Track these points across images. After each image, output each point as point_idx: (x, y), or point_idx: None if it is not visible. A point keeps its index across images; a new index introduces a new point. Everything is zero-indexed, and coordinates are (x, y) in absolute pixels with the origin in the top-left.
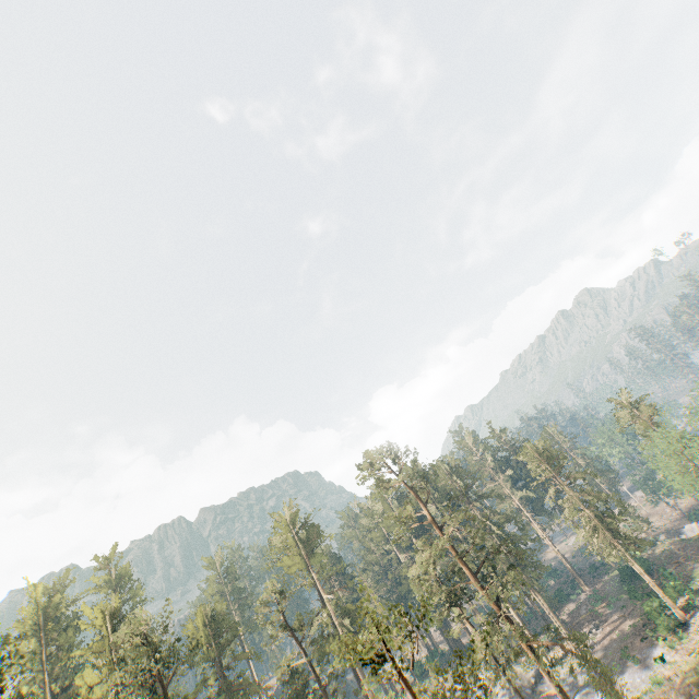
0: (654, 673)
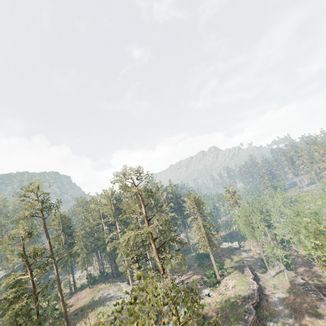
0: (204, 300)
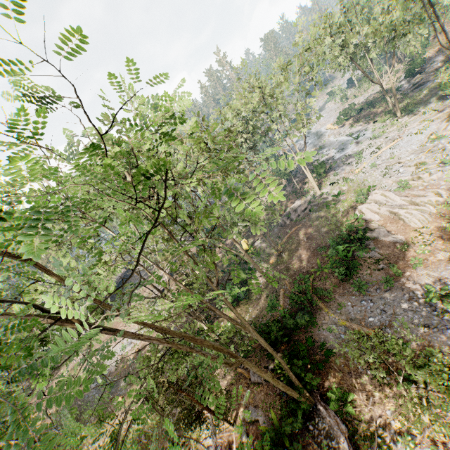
0: None
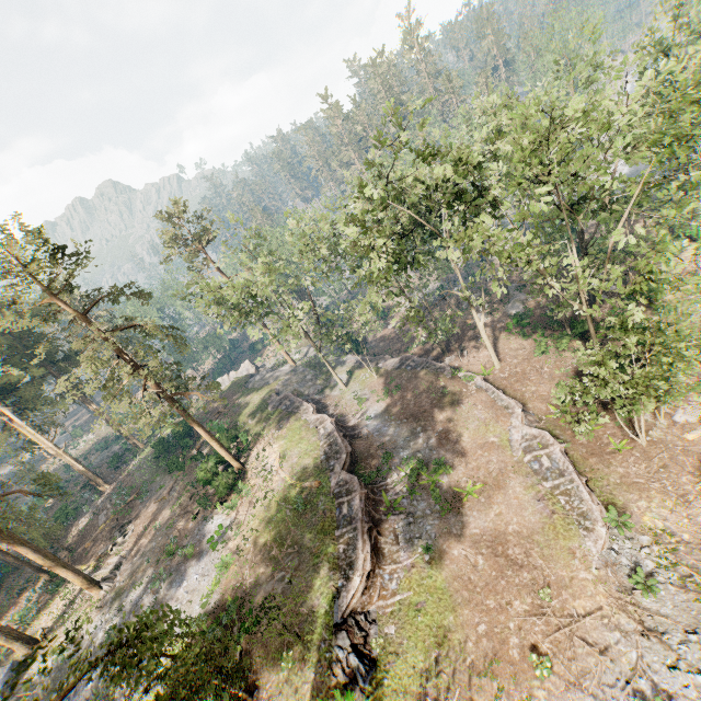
0: (218, 554)
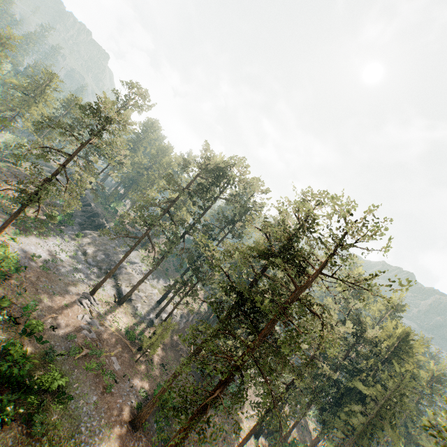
0: (18, 243)
